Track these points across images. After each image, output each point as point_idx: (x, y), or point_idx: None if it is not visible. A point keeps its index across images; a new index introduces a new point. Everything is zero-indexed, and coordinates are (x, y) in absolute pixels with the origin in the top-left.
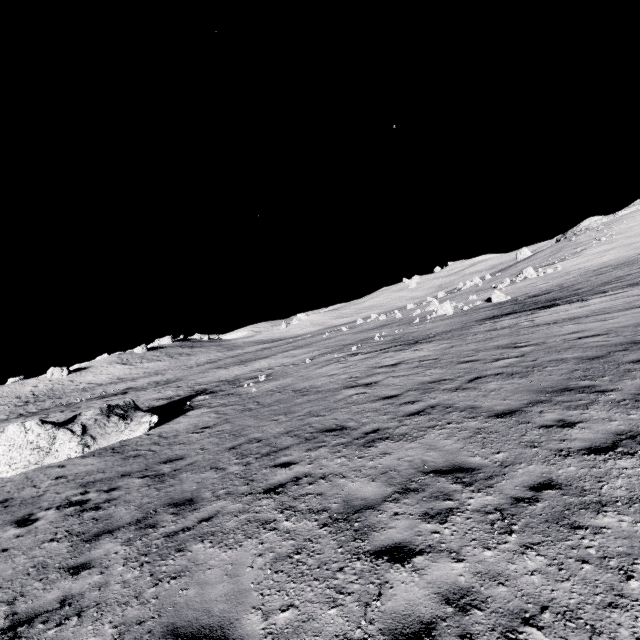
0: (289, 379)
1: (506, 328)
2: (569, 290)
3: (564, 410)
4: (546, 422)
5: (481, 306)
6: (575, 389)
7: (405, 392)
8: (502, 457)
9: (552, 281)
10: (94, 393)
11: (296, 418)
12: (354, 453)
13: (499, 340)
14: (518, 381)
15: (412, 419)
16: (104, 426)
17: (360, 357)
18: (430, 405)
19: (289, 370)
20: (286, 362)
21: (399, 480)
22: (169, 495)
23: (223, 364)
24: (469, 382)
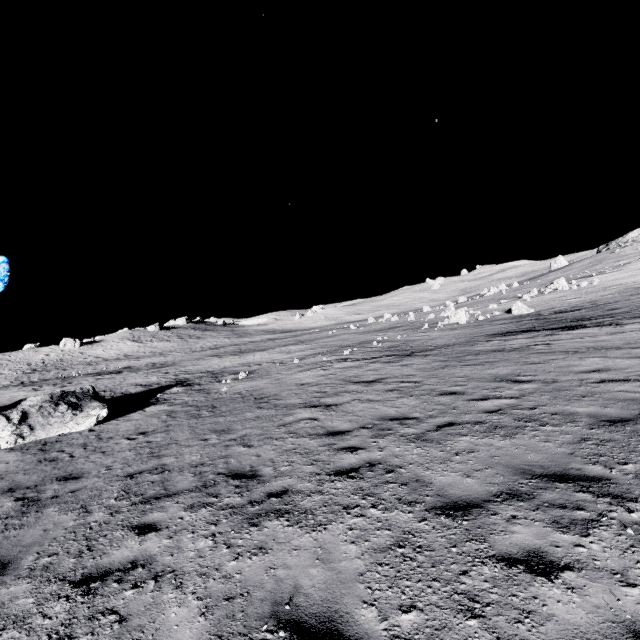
0: (264, 381)
1: (515, 350)
2: (603, 309)
3: (548, 526)
4: (511, 549)
5: (499, 317)
6: (576, 480)
7: (357, 429)
8: (410, 626)
9: (585, 296)
10: (96, 368)
11: (224, 443)
12: (229, 533)
13: (500, 367)
14: (499, 443)
15: (335, 483)
16: (48, 415)
17: (346, 364)
18: (371, 461)
19: (273, 369)
20: (277, 359)
21: (235, 628)
22: (0, 545)
23: (222, 352)
24: (437, 429)
